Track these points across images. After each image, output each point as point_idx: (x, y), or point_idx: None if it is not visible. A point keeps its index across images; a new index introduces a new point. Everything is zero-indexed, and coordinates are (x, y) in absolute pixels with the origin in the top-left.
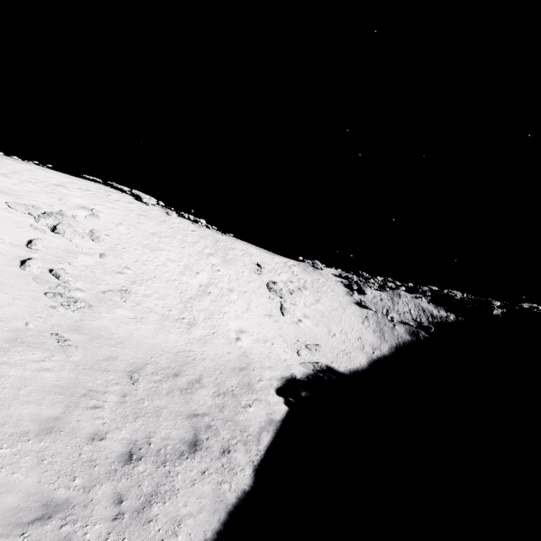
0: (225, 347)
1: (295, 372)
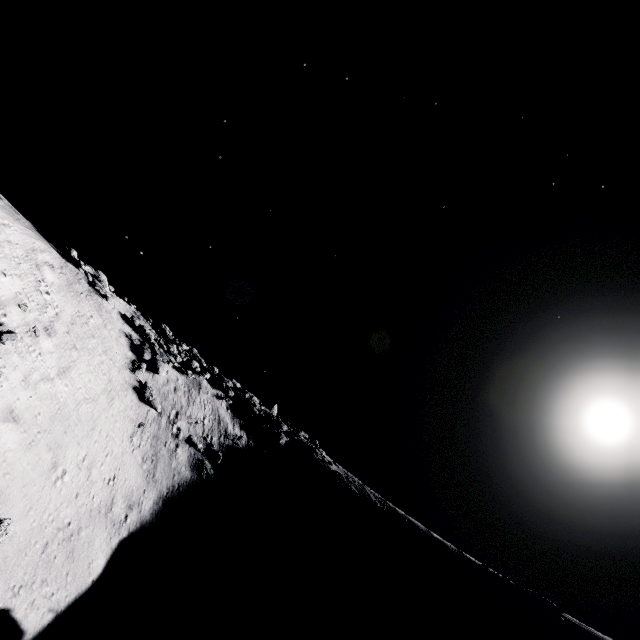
0: None
1: None
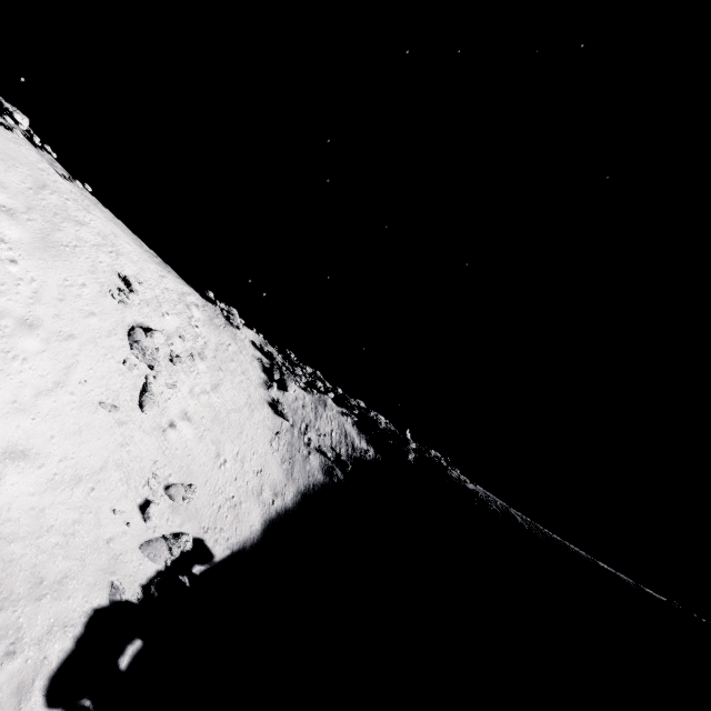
0: None
1: (124, 579)
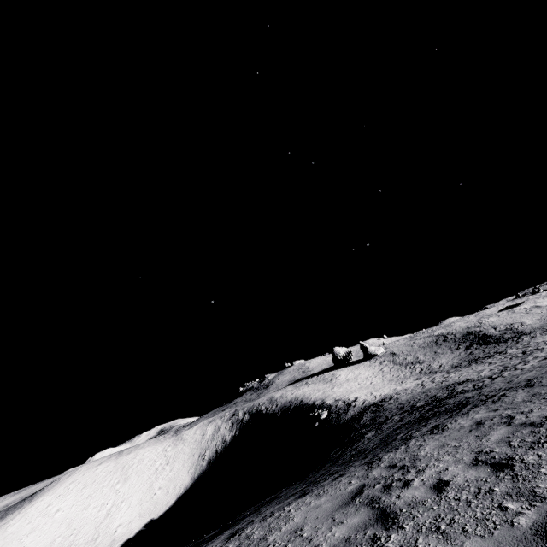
0: (106, 541)
1: (133, 534)
